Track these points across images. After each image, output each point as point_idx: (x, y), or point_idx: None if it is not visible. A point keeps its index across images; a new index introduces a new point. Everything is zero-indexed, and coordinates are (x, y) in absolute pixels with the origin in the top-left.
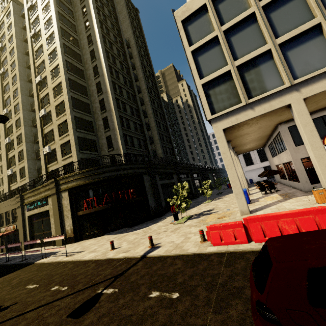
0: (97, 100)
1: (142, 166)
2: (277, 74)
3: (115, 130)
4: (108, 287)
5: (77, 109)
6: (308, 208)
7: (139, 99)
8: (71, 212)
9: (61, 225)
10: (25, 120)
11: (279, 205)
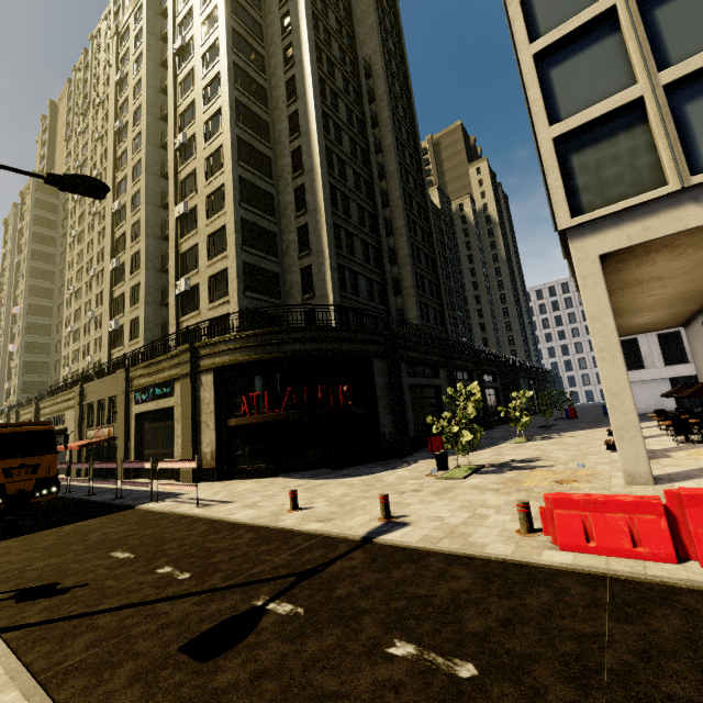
0: (290, 187)
1: (374, 339)
2: None
3: (321, 255)
4: (280, 596)
5: (249, 205)
6: None
7: (380, 192)
8: (216, 416)
9: (195, 442)
10: (149, 225)
11: None
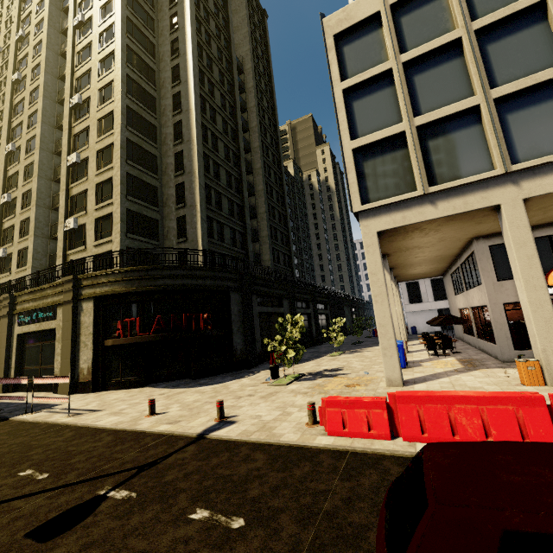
0: (171, 151)
1: (232, 277)
2: (485, 150)
3: (194, 208)
4: (120, 485)
5: (134, 162)
6: (508, 392)
7: (246, 162)
8: (94, 337)
9: (73, 359)
10: (42, 168)
11: (456, 377)
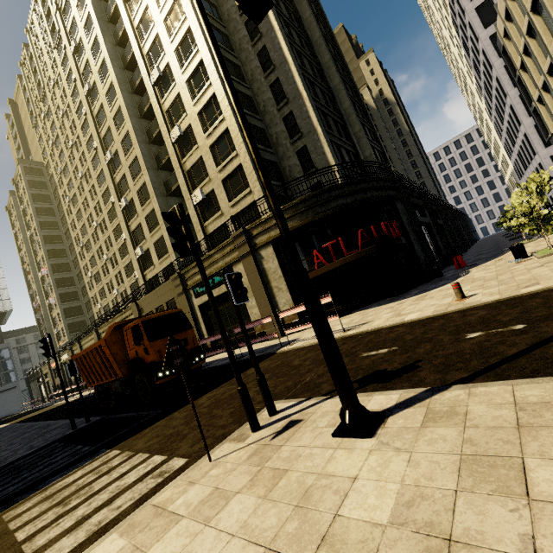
0: (264, 86)
1: (389, 186)
2: None
3: (314, 133)
4: None
5: None
6: None
7: None
8: (285, 280)
9: (271, 305)
10: (146, 160)
11: None
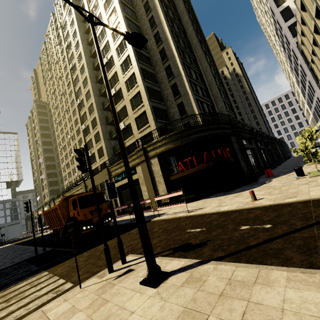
0: (162, 68)
1: (227, 127)
2: None
3: (187, 95)
4: None
5: (147, 80)
6: None
7: None
8: (163, 177)
9: (155, 191)
10: (97, 105)
11: None
